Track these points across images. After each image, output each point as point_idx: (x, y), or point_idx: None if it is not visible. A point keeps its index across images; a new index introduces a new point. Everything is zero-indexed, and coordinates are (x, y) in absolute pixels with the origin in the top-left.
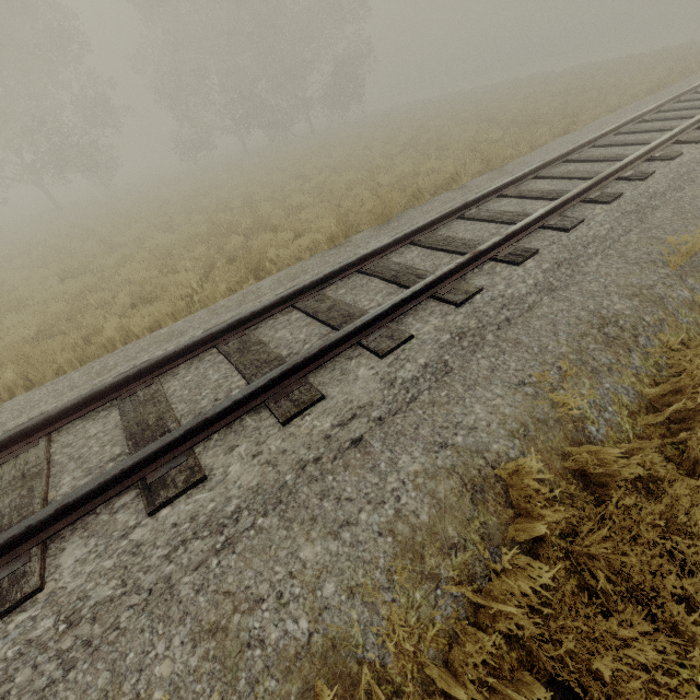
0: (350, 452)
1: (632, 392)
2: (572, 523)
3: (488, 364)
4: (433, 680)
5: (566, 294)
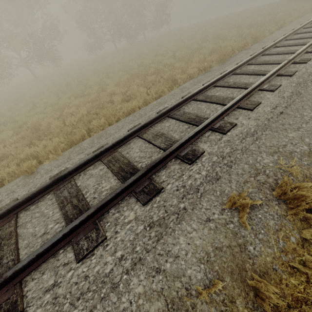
0: (281, 115)
1: None
2: None
3: None
4: None
5: None
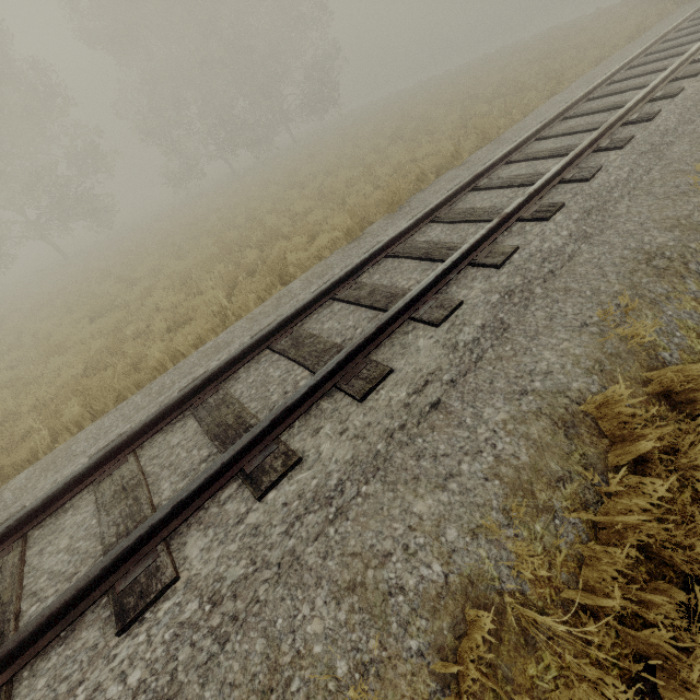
0: (432, 415)
1: (695, 315)
2: (669, 442)
3: (544, 315)
4: (572, 601)
5: (603, 239)
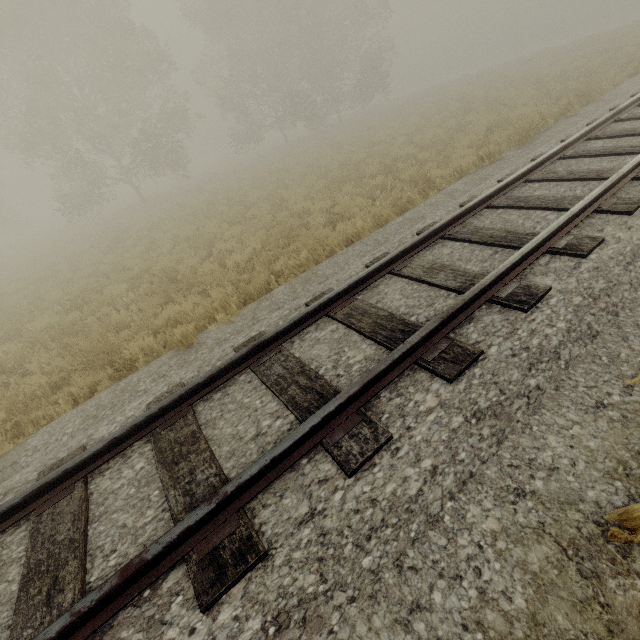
0: None
1: None
2: None
3: None
4: None
5: None
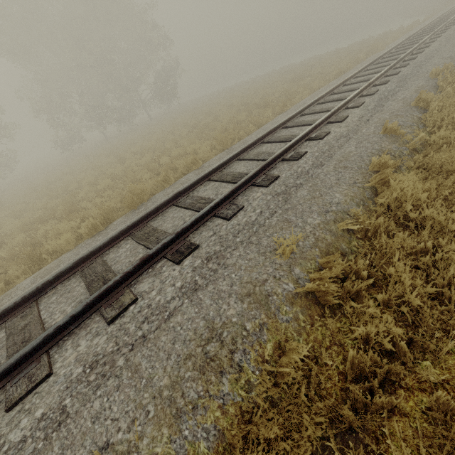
0: None
1: (213, 432)
2: None
3: (97, 408)
4: None
5: (201, 296)
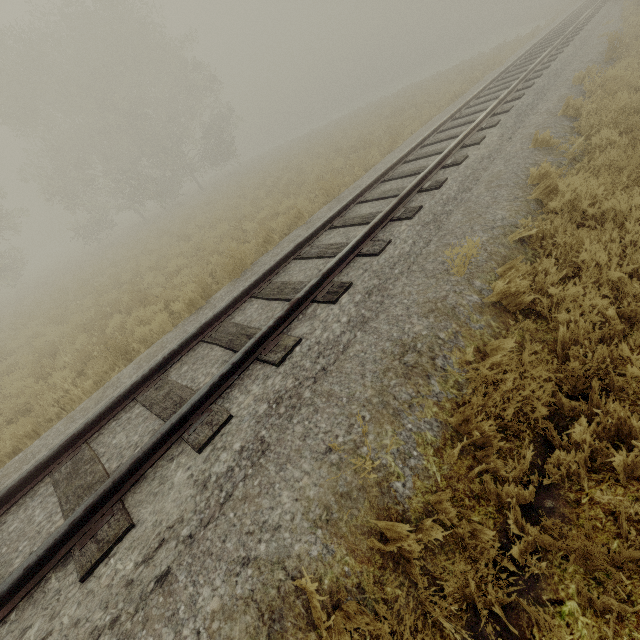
0: (154, 596)
1: (436, 424)
2: (379, 628)
3: (301, 431)
4: None
5: (375, 325)
